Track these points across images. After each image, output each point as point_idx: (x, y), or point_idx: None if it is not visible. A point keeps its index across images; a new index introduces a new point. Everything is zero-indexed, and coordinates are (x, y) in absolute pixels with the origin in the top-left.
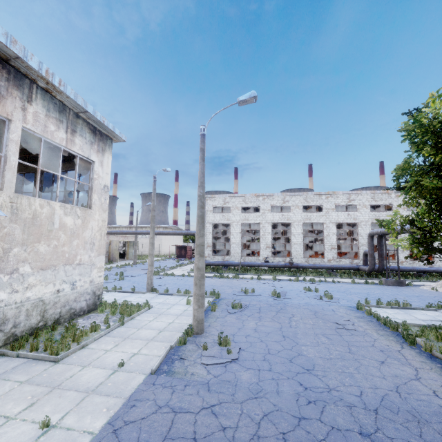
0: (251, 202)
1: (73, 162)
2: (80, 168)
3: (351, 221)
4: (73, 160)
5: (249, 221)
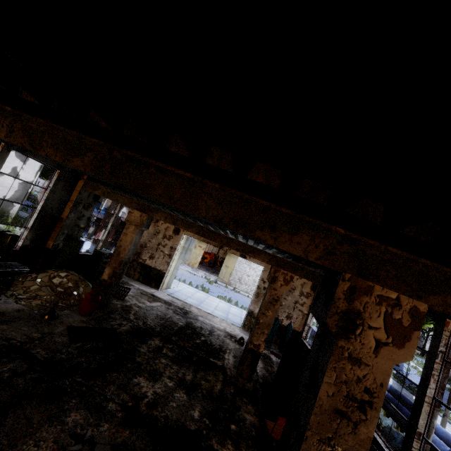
0: None
1: None
2: None
3: None
4: None
5: None
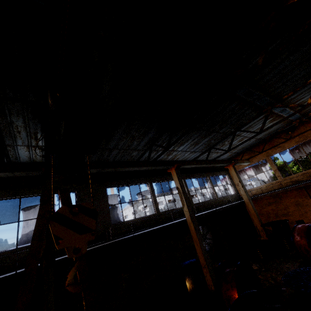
0: (171, 196)
1: (219, 171)
2: (223, 174)
3: (207, 199)
4: (220, 170)
5: (173, 207)
